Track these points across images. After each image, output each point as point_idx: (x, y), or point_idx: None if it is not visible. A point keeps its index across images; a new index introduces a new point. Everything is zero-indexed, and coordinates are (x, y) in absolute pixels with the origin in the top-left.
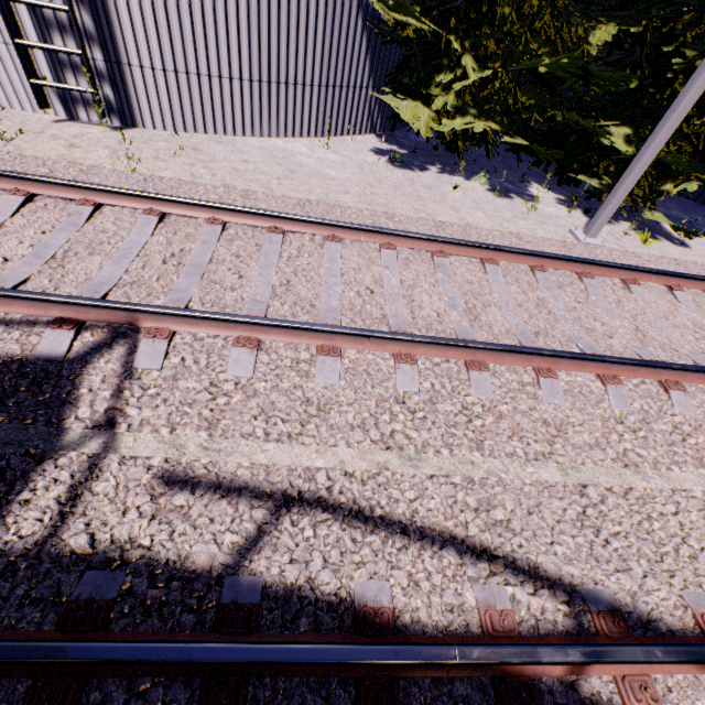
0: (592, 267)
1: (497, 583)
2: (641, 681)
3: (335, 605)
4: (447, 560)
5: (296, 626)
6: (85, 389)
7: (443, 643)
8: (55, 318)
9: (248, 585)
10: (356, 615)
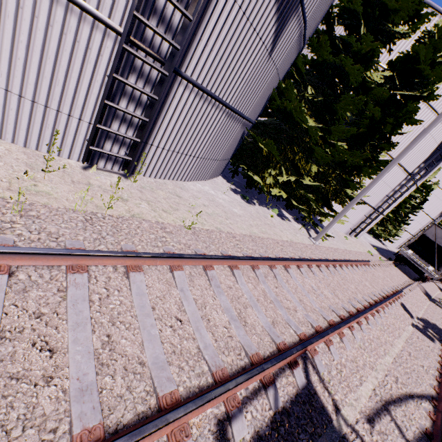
0: (334, 262)
1: (421, 404)
2: None
3: (422, 435)
4: (412, 403)
5: None
6: (322, 396)
7: None
8: (292, 362)
9: None
10: (427, 435)
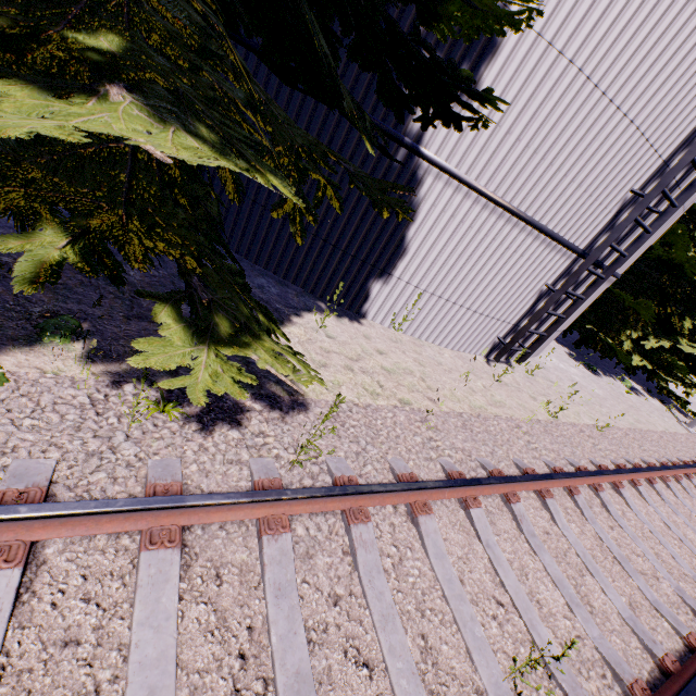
0: None
1: None
2: None
3: None
4: None
5: None
6: None
7: None
8: None
9: None
10: None
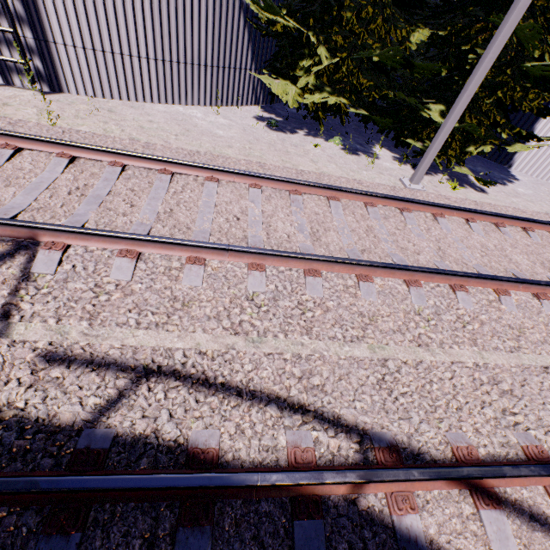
0: (410, 204)
1: (305, 429)
2: (404, 495)
3: (172, 448)
4: (269, 413)
5: (138, 464)
6: None
7: (250, 471)
8: None
9: (102, 435)
10: (187, 454)
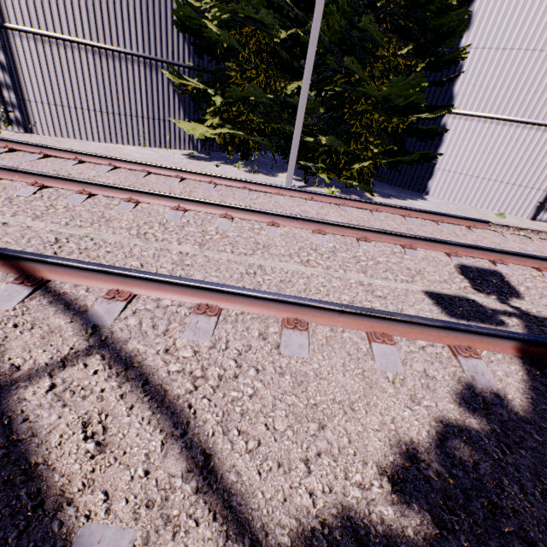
0: (250, 185)
1: None
2: None
3: None
4: None
5: None
6: None
7: None
8: None
9: None
10: None
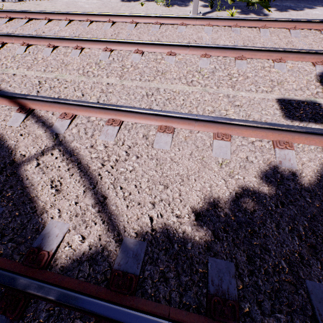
0: (161, 19)
1: None
2: None
3: None
4: None
5: None
6: None
7: None
8: None
9: None
10: None
